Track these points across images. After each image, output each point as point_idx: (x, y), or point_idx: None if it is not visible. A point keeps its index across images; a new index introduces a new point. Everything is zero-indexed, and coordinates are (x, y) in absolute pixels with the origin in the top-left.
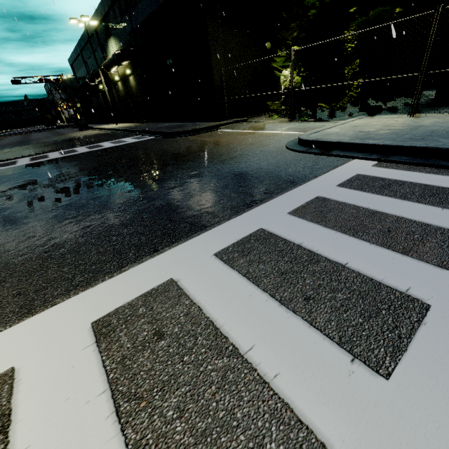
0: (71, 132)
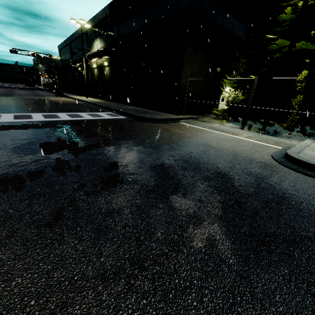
0: (48, 96)
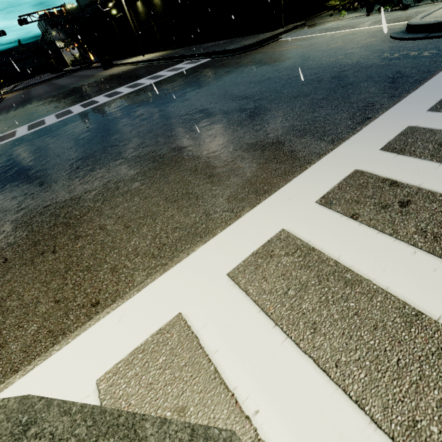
0: (98, 73)
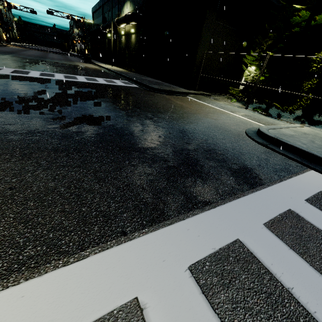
0: (77, 61)
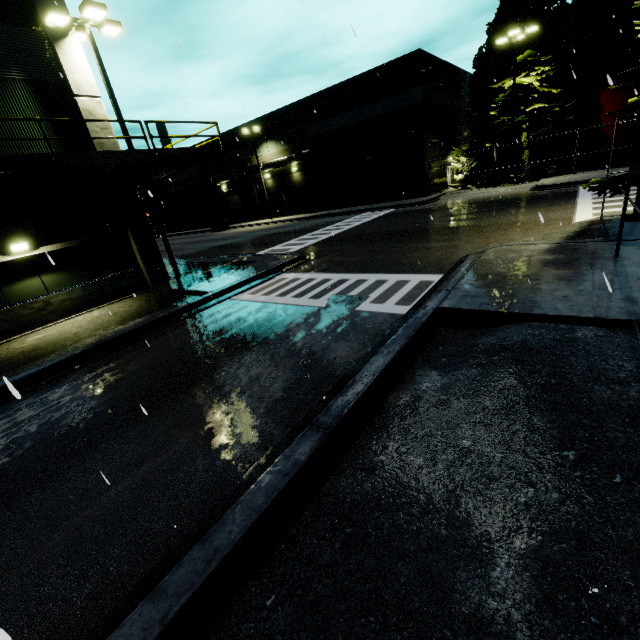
0: (215, 233)
